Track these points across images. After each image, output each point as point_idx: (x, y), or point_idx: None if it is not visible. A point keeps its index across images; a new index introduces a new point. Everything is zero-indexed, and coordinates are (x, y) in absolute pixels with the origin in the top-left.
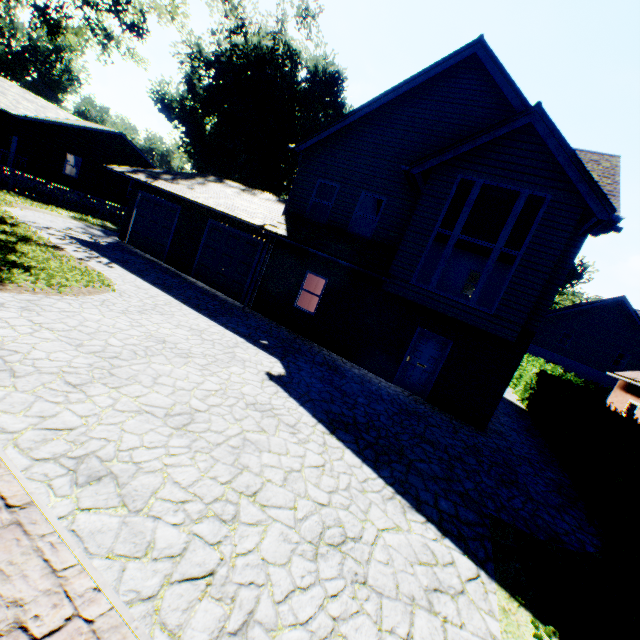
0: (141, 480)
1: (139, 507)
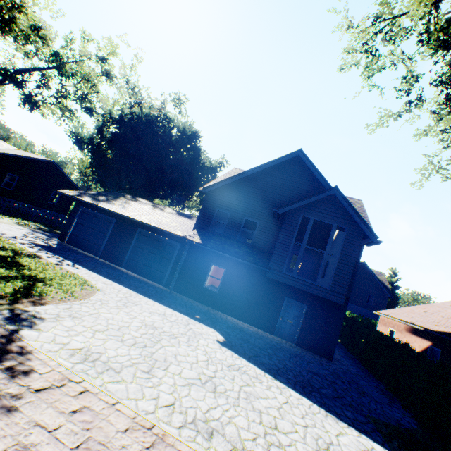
0: (228, 429)
1: (241, 446)
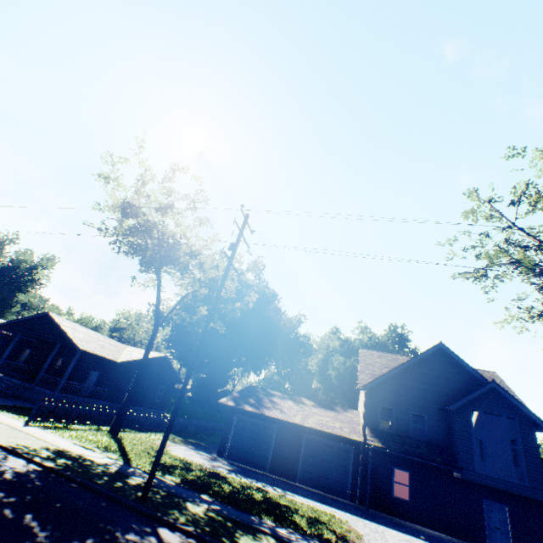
0: None
1: None
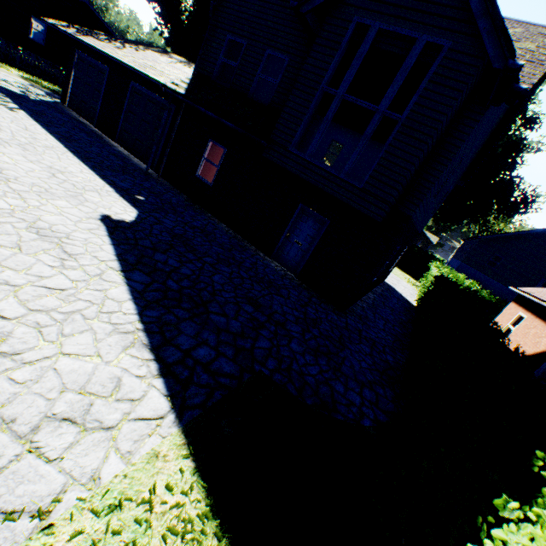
0: None
1: None
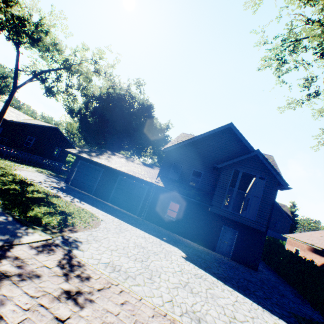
0: (207, 318)
1: None
